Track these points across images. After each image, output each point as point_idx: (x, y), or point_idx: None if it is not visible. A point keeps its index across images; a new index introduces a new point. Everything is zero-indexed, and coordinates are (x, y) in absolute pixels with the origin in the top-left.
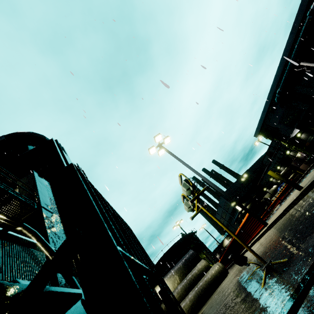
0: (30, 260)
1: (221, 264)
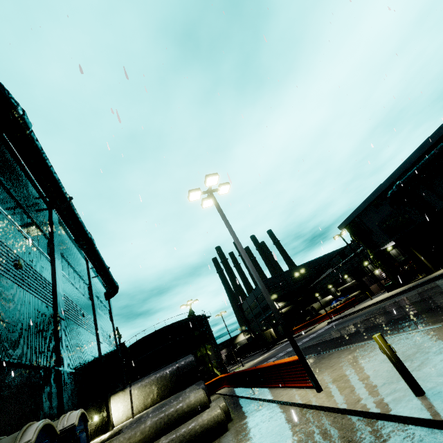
0: None
1: (225, 405)
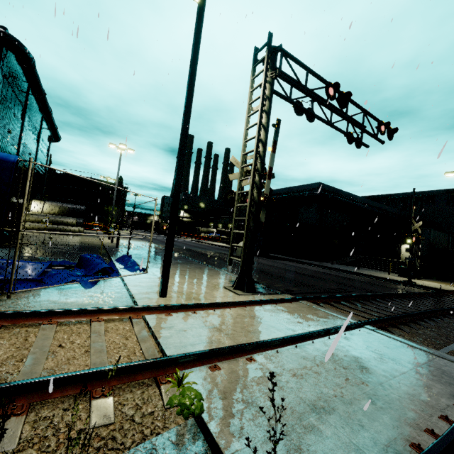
0: None
1: (83, 230)
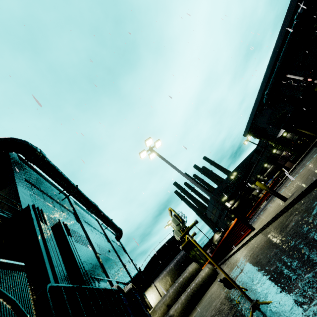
0: (14, 284)
1: (211, 266)
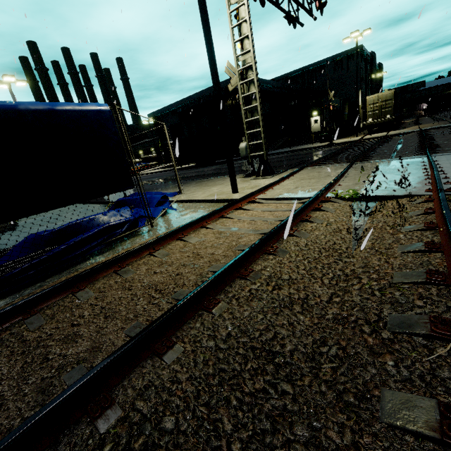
0: None
1: None
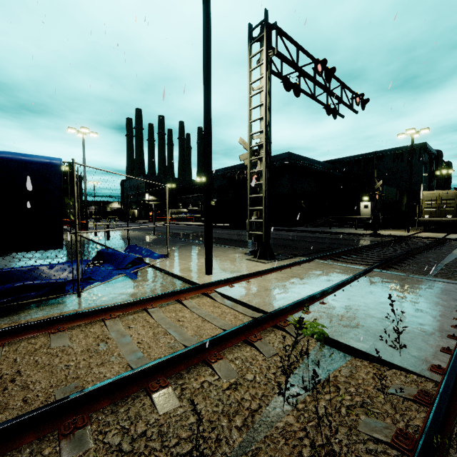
0: None
1: None
